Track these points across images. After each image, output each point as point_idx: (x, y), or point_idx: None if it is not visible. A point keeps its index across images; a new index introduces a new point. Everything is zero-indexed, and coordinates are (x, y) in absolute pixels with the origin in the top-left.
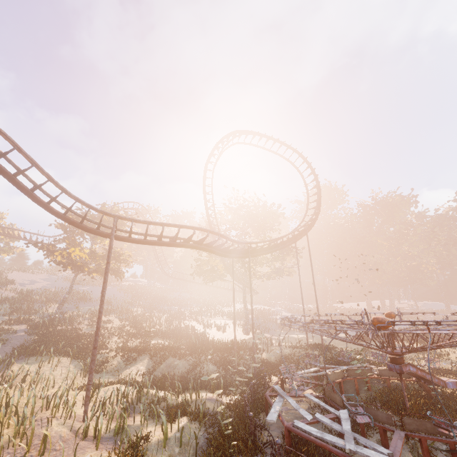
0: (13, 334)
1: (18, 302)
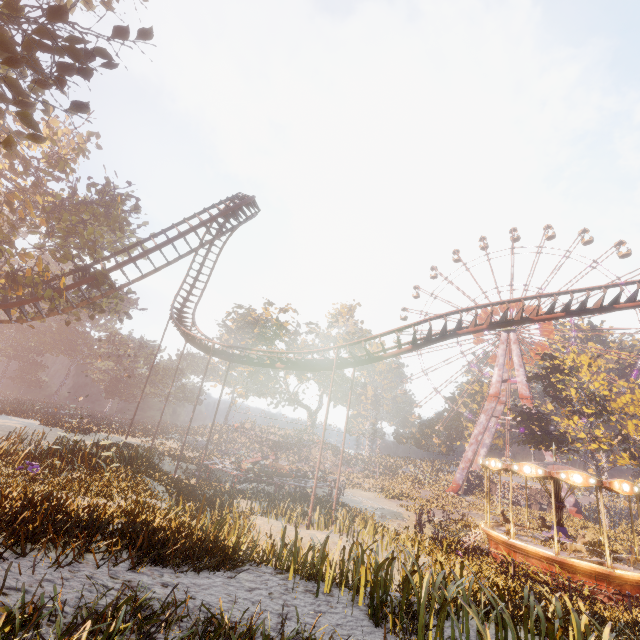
0: None
1: None
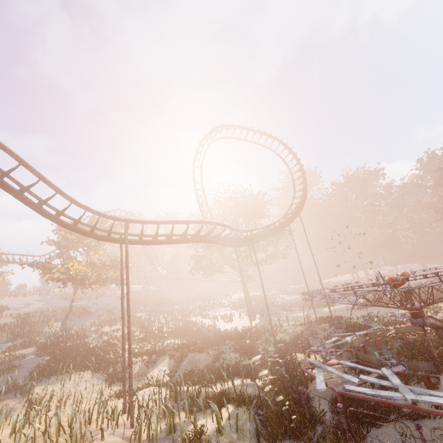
0: (22, 359)
1: (18, 326)
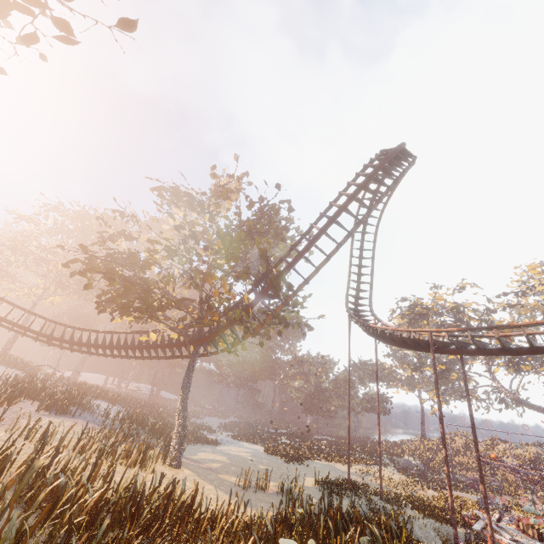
0: None
1: None
